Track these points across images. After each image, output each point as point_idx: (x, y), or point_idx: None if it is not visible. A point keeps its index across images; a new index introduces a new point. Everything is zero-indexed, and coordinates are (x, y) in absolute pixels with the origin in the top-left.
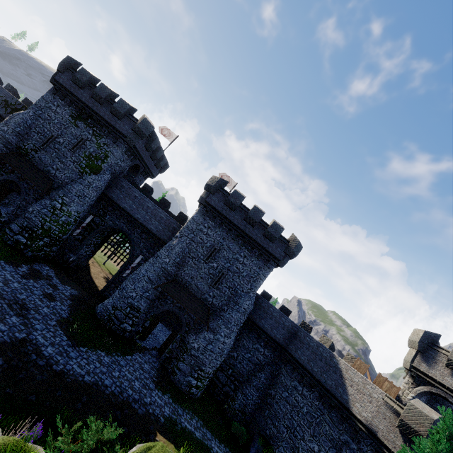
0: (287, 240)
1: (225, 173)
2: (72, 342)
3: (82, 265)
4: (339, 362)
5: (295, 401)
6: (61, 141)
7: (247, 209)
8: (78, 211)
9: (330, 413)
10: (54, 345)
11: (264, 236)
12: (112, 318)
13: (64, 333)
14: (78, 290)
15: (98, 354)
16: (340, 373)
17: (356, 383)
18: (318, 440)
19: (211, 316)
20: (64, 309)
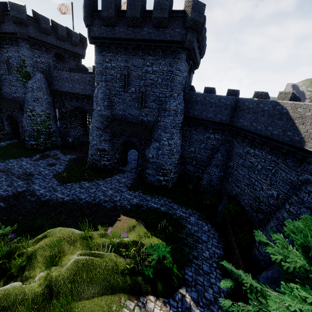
0: (181, 11)
1: (121, 2)
2: (60, 183)
3: (84, 141)
4: (285, 107)
5: (250, 163)
6: (2, 73)
7: (125, 12)
8: (43, 111)
9: (284, 160)
10: (45, 188)
11: (155, 28)
12: (94, 161)
13: (56, 180)
14: (77, 155)
15: (80, 184)
16: (288, 117)
17: (310, 118)
18: (276, 187)
19: (152, 130)
20: (61, 168)
